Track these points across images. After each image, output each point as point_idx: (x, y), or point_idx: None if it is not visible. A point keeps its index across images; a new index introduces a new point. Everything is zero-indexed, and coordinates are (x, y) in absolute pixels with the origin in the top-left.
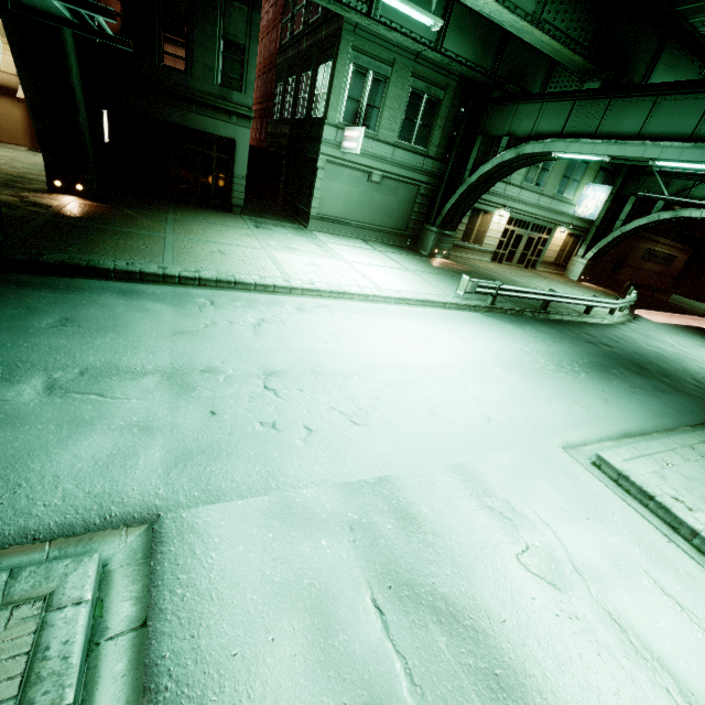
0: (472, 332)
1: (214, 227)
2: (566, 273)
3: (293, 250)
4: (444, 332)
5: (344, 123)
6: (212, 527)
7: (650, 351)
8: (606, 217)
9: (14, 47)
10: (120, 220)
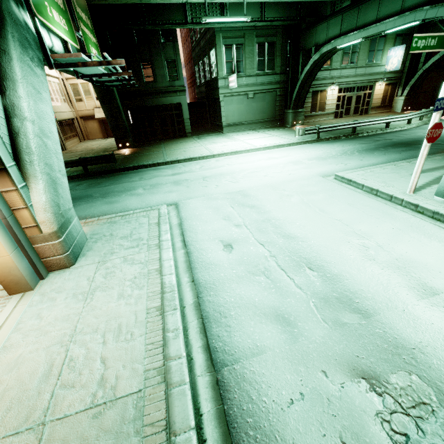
0: (299, 151)
1: (180, 144)
2: (392, 110)
3: (215, 143)
4: (283, 154)
5: (227, 75)
6: (190, 202)
7: (422, 136)
8: (411, 64)
9: (100, 99)
10: (145, 151)
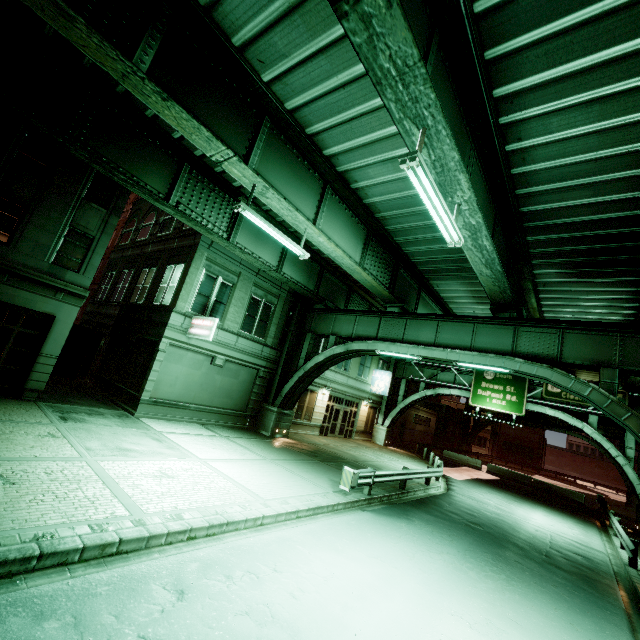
0: (389, 548)
1: None
2: (374, 439)
3: (128, 453)
4: (371, 561)
5: (192, 313)
6: None
7: (498, 520)
8: (390, 393)
9: None
10: None
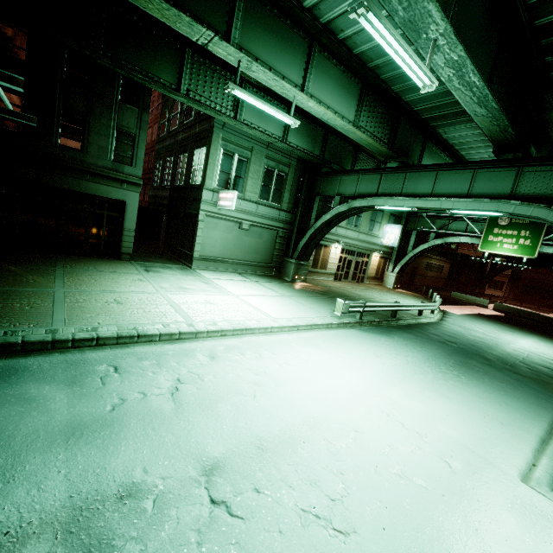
0: (363, 350)
1: (106, 275)
2: (384, 284)
3: (186, 290)
4: (344, 355)
5: (218, 188)
6: None
7: (478, 342)
8: (400, 244)
9: None
10: (0, 279)
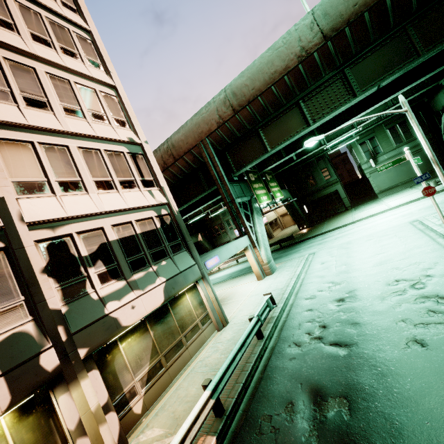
0: (423, 203)
1: (338, 218)
2: None
3: (363, 211)
4: (406, 209)
5: (368, 160)
6: (320, 251)
7: None
8: None
9: (285, 207)
10: (314, 228)
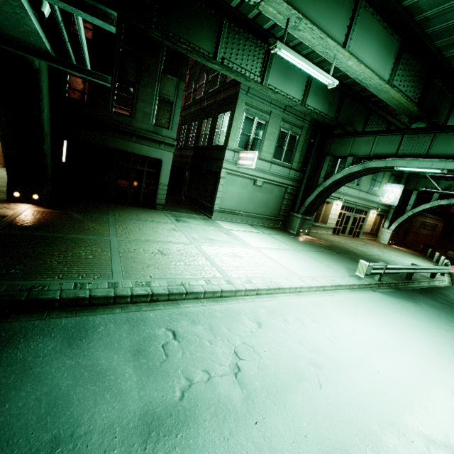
0: (400, 321)
1: (147, 224)
2: (378, 239)
3: (213, 241)
4: (385, 327)
5: (238, 149)
6: None
7: None
8: (398, 203)
9: None
10: (69, 226)
